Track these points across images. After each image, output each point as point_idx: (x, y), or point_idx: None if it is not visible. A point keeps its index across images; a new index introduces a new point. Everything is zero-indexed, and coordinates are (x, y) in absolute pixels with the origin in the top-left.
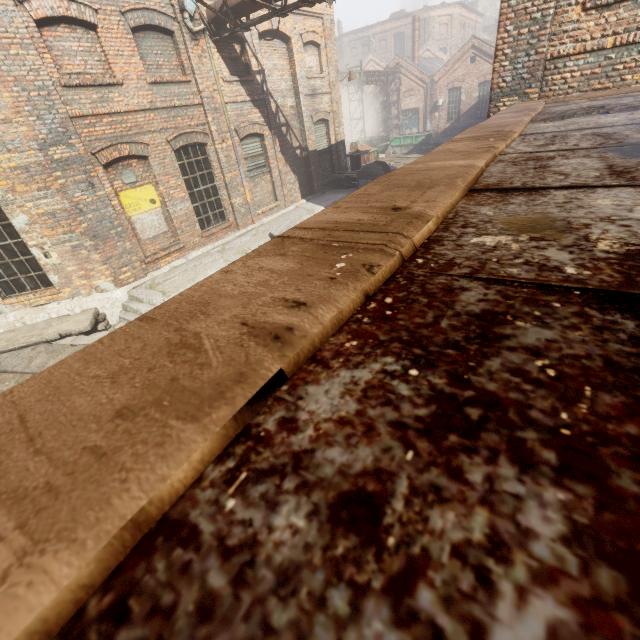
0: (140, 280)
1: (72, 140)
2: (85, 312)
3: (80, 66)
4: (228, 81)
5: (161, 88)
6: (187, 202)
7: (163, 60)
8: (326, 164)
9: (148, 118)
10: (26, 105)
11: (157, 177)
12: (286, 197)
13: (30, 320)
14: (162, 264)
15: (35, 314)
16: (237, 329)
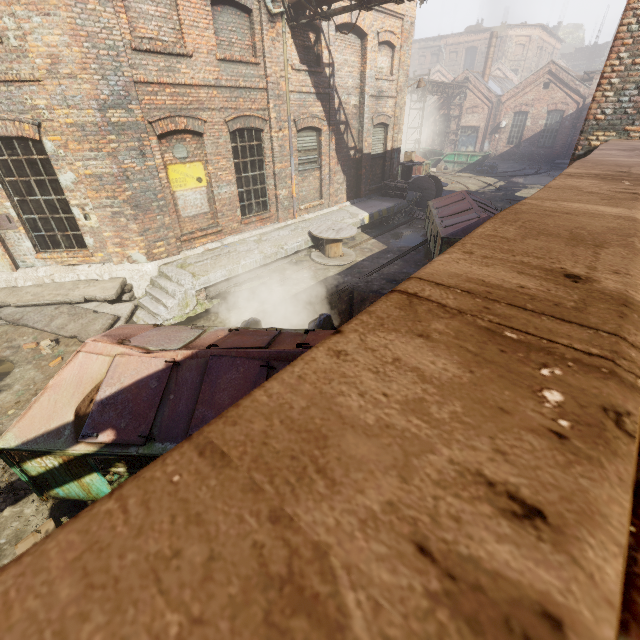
0: (172, 257)
1: (132, 105)
2: (113, 280)
3: (153, 31)
4: (296, 69)
5: (229, 66)
6: (233, 186)
7: (236, 38)
8: (377, 169)
9: (210, 95)
10: (93, 63)
11: (208, 156)
12: (331, 197)
13: (59, 278)
14: (197, 244)
15: (65, 273)
16: (413, 568)
